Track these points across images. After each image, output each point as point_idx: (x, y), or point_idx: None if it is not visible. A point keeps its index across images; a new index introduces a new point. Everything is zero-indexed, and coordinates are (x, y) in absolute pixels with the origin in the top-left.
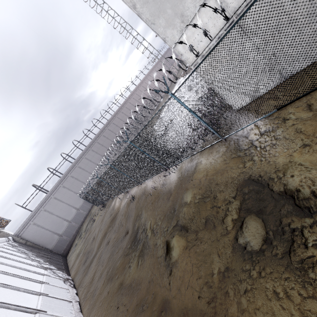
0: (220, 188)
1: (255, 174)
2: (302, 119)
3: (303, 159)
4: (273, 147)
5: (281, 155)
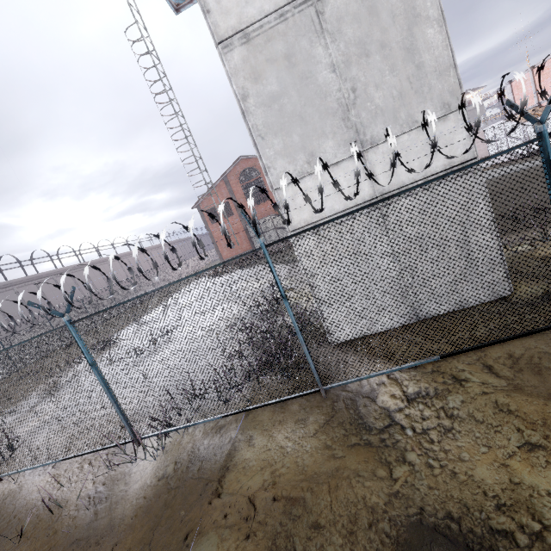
0: (330, 547)
1: (434, 506)
2: (496, 387)
3: (547, 482)
4: (448, 435)
5: (477, 459)
